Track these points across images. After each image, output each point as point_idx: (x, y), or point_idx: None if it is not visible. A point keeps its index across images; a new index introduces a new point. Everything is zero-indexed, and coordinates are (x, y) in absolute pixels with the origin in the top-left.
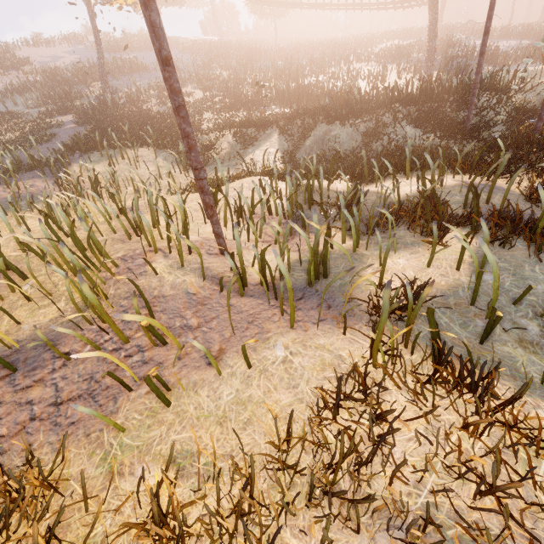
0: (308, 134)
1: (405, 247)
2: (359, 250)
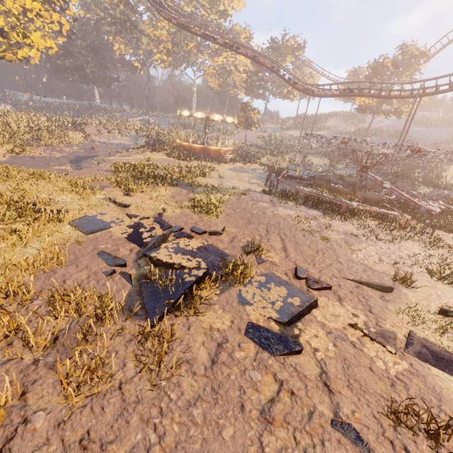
0: None
1: None
2: None
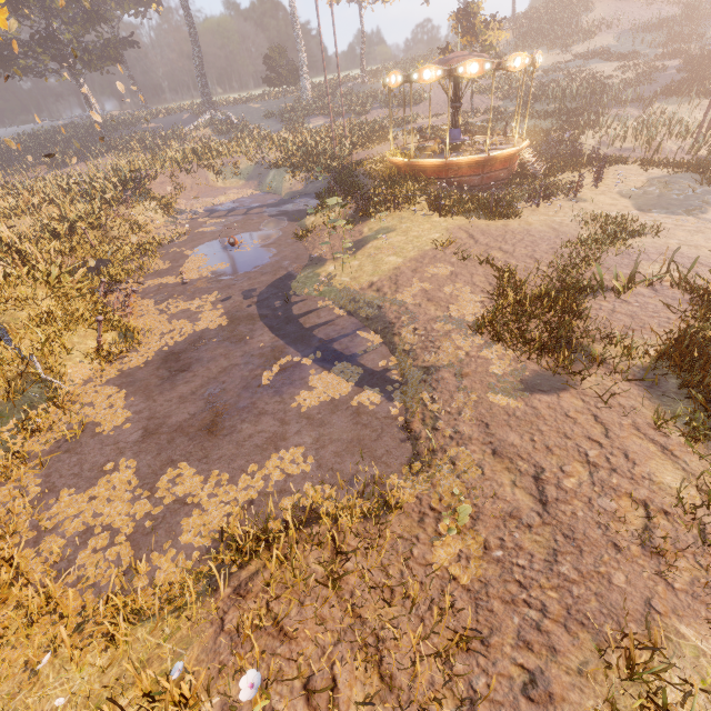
0: None
1: None
2: None
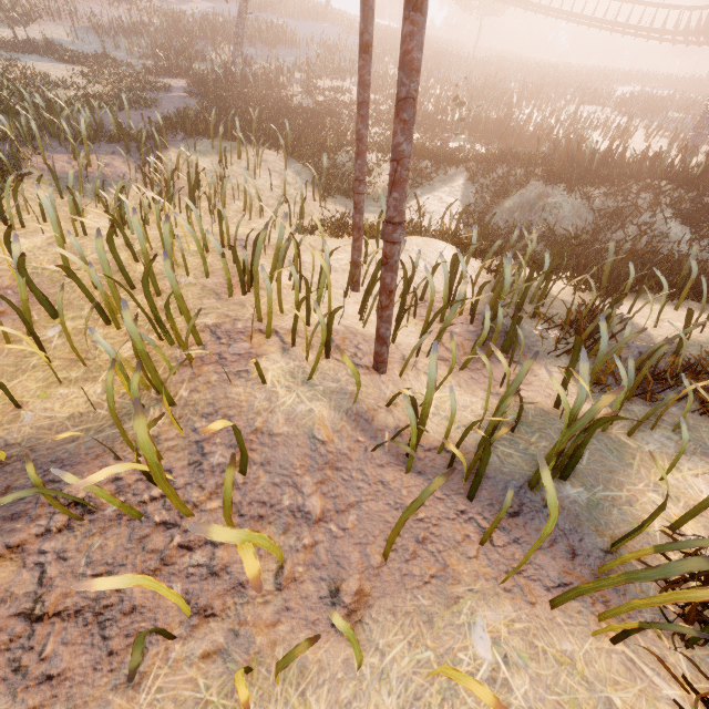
0: (512, 191)
1: (704, 454)
2: (613, 430)
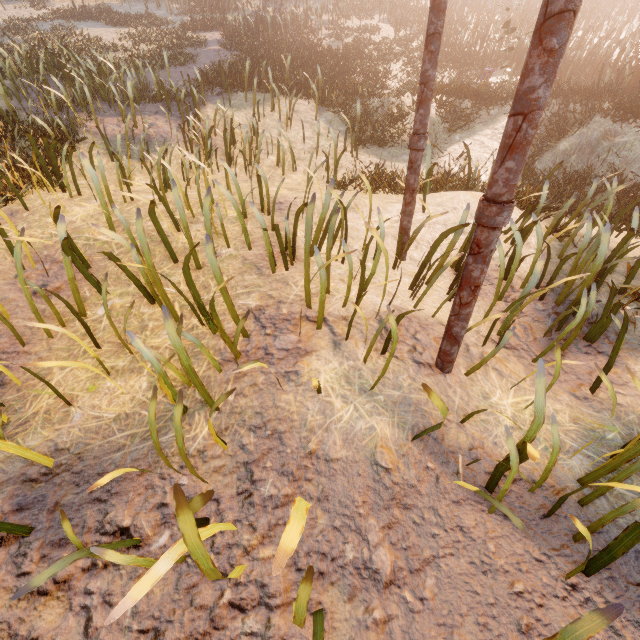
0: (569, 131)
1: None
2: None
